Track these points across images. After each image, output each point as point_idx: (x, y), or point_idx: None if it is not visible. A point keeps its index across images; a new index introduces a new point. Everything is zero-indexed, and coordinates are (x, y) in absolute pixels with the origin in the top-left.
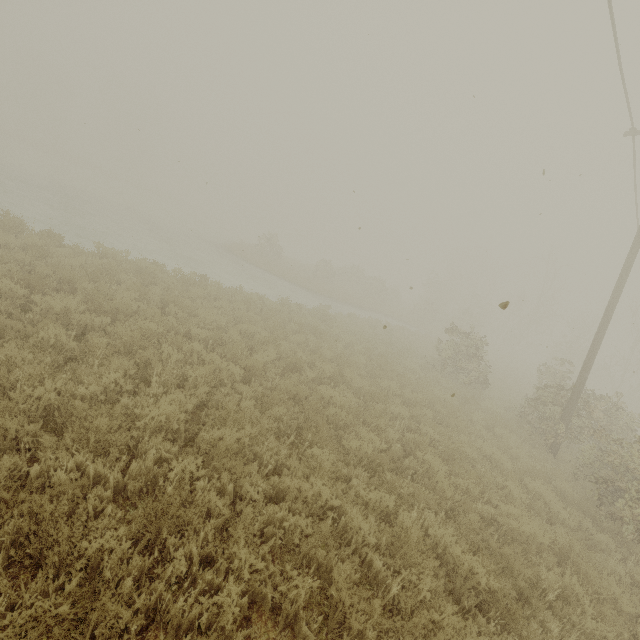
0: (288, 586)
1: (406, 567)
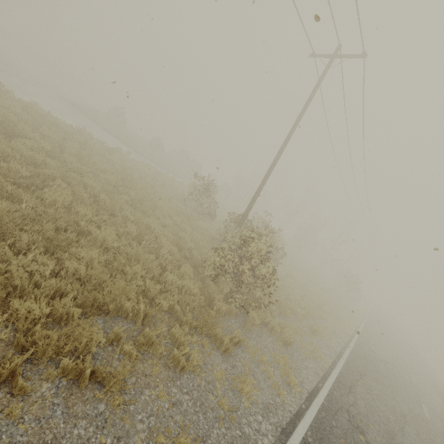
0: None
1: None
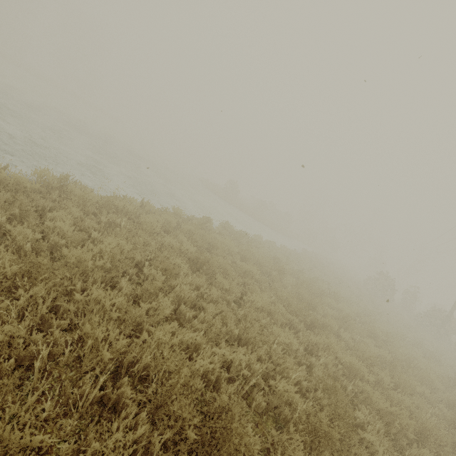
0: None
1: None
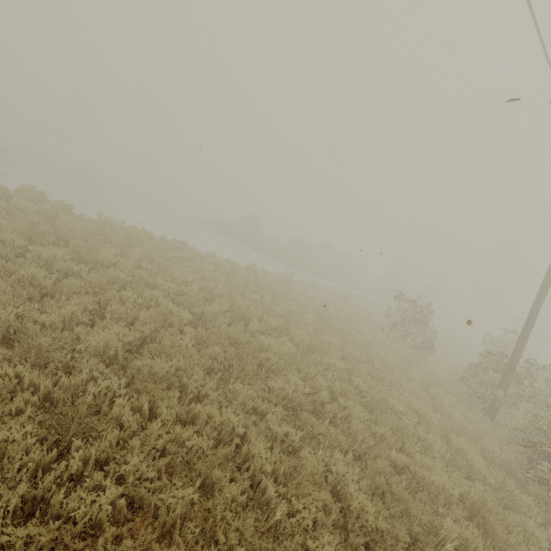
0: (169, 495)
1: (299, 497)
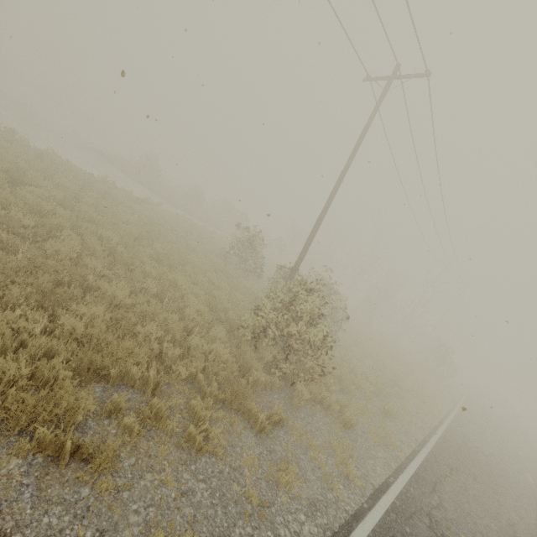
0: None
1: None
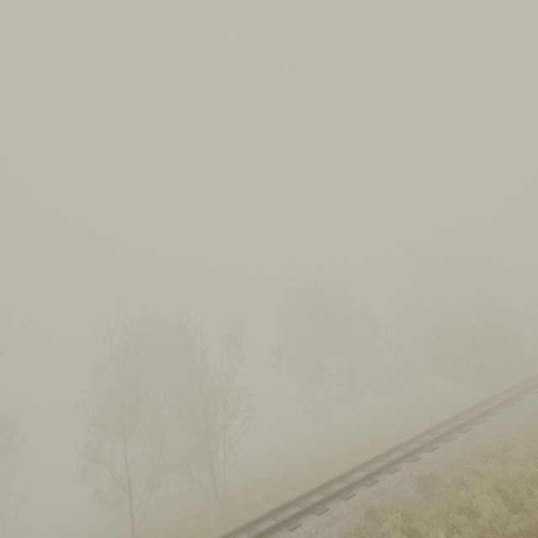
0: None
1: None
